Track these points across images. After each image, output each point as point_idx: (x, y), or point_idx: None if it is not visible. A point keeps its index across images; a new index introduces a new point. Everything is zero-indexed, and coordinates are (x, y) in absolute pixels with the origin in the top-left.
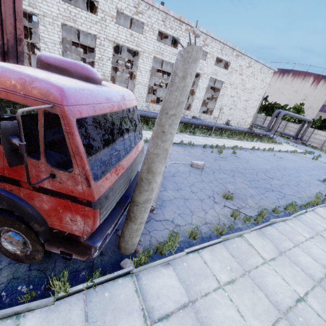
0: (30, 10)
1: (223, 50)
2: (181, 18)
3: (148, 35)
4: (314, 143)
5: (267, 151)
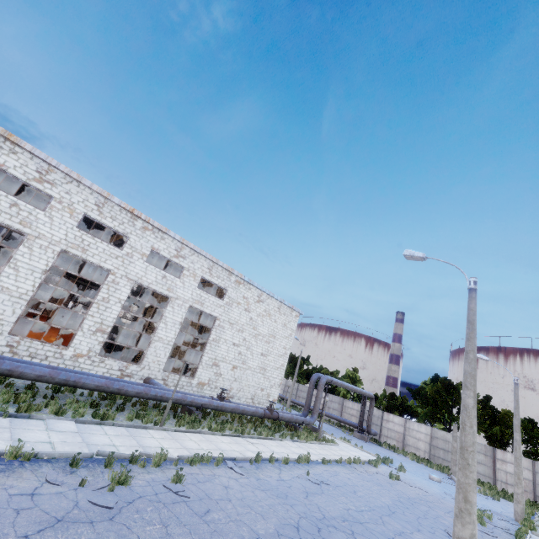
0: None
1: (214, 270)
2: (135, 211)
3: (58, 216)
4: (391, 438)
5: (294, 464)
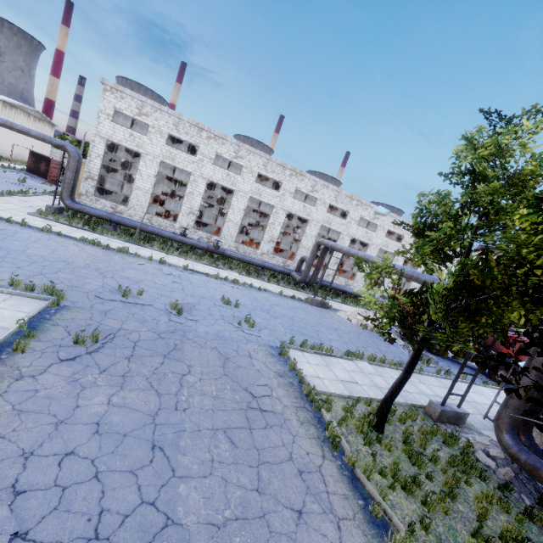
0: (367, 242)
1: None
2: None
3: None
4: None
5: None
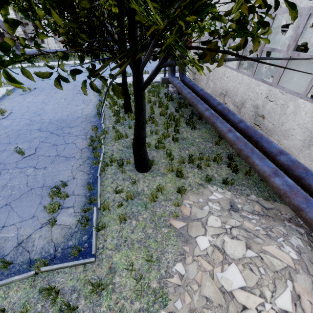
0: None
1: None
2: None
3: None
4: None
5: None
